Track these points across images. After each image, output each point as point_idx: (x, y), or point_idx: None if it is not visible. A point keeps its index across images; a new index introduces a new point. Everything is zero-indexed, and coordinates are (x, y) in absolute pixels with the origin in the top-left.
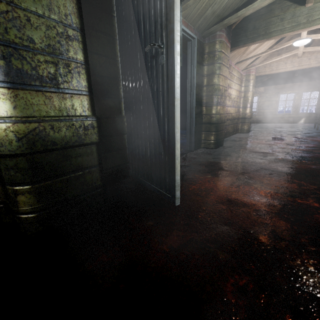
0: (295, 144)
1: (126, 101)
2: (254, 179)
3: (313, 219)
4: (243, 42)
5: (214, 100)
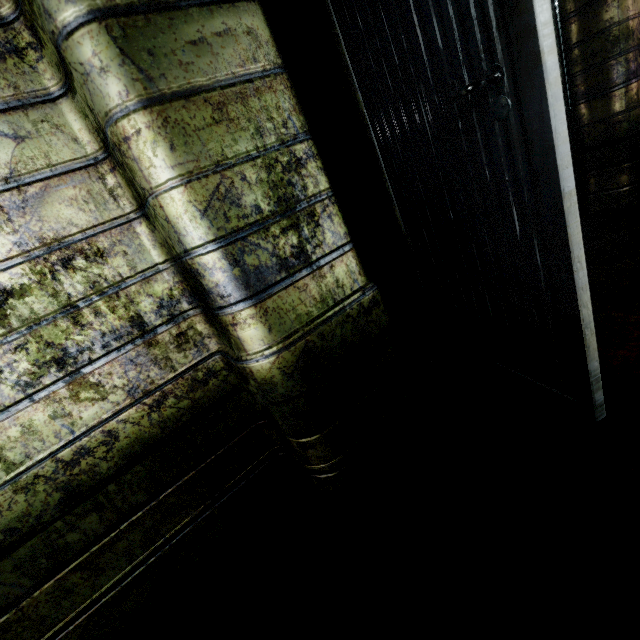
0: None
1: (405, 204)
2: None
3: None
4: None
5: (614, 73)
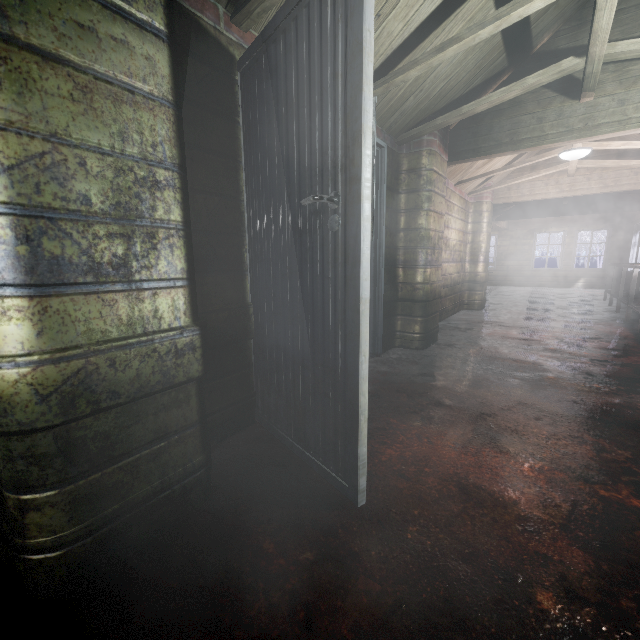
0: (575, 341)
1: (256, 276)
2: (508, 431)
3: (636, 542)
4: (471, 154)
5: (419, 257)
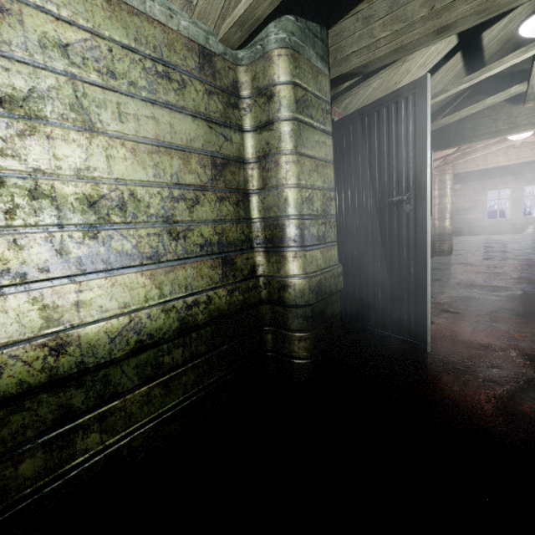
0: (534, 272)
1: (341, 239)
2: (499, 322)
3: None
4: (443, 146)
5: None
